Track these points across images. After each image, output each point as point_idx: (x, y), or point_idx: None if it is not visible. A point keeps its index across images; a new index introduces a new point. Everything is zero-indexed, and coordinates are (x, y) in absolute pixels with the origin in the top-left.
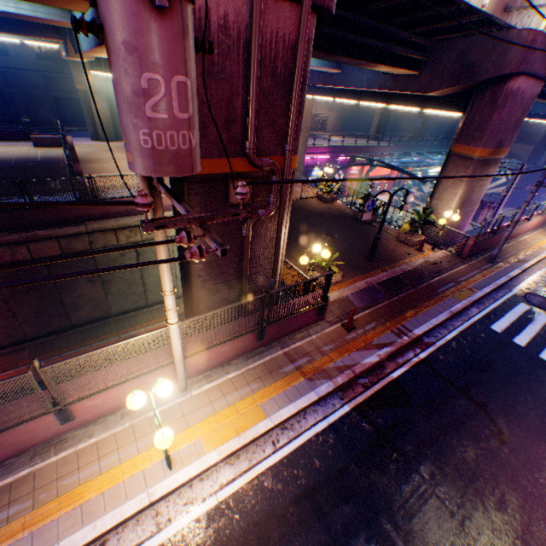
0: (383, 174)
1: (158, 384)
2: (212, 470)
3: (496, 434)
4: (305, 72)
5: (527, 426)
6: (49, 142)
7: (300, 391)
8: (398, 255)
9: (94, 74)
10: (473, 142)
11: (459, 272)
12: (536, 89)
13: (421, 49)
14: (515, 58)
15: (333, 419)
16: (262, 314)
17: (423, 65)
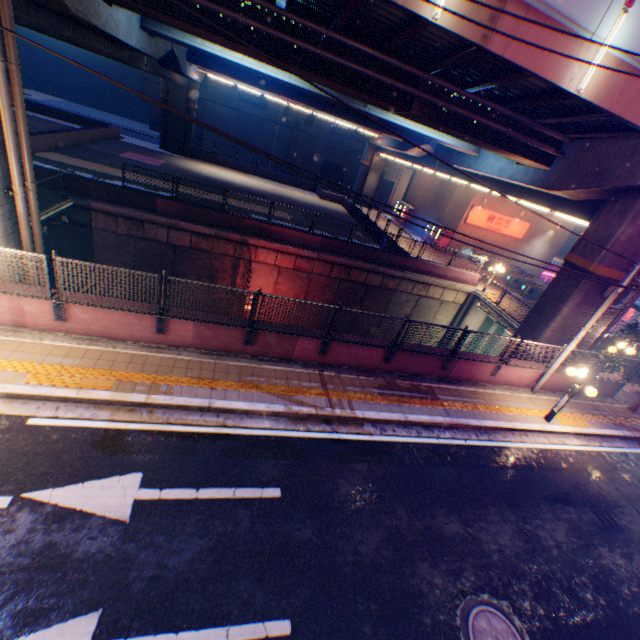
0: None
1: (578, 369)
2: (566, 435)
3: None
4: None
5: None
6: (330, 198)
7: (609, 426)
8: None
9: (380, 156)
10: None
11: None
12: None
13: None
14: None
15: (635, 451)
16: (595, 368)
17: None
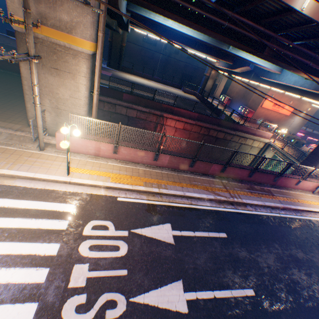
0: None
1: None
2: None
3: None
4: None
5: None
6: (189, 92)
7: None
8: None
9: (215, 71)
10: None
11: None
12: None
13: None
14: None
15: None
16: None
17: None
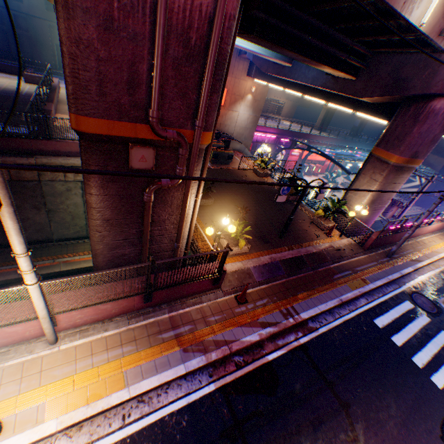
0: (319, 159)
1: None
2: (46, 441)
3: (351, 441)
4: (225, 49)
5: (384, 436)
6: (38, 81)
7: (171, 362)
8: (308, 236)
9: None
10: (392, 148)
11: (358, 261)
12: None
13: (361, 58)
14: (442, 80)
15: (195, 398)
16: (147, 280)
17: (361, 72)
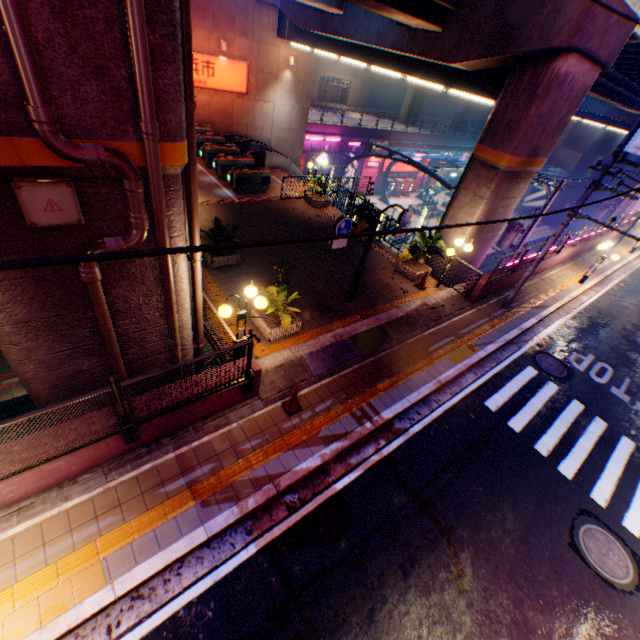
0: (409, 171)
1: None
2: None
3: (455, 578)
4: None
5: (498, 560)
6: None
7: (182, 527)
8: (391, 293)
9: None
10: (502, 145)
11: (463, 321)
12: (590, 77)
13: None
14: (569, 23)
15: (226, 571)
16: (117, 413)
17: (450, 17)
